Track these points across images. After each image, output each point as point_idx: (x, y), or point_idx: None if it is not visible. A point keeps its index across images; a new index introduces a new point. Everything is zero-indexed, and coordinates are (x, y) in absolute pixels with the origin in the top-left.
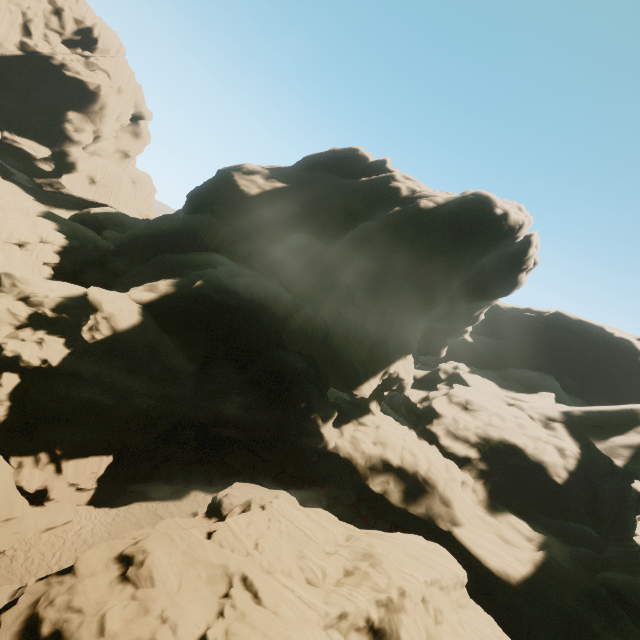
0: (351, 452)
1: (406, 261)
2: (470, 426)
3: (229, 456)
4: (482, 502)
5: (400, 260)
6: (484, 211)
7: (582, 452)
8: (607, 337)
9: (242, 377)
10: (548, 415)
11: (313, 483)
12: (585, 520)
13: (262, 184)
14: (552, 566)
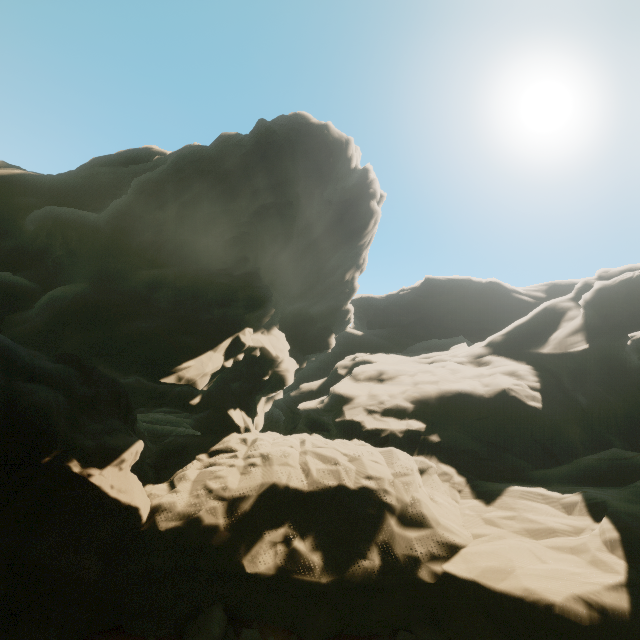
0: (187, 511)
1: (216, 185)
2: (395, 393)
3: None
4: (465, 492)
5: (208, 187)
6: (299, 123)
7: (534, 367)
8: (477, 286)
9: None
10: (473, 354)
11: None
12: (596, 448)
13: None
14: None
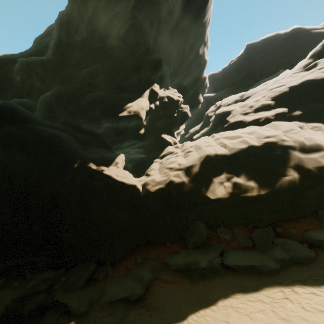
0: (163, 180)
1: None
2: (258, 100)
3: None
4: None
5: (97, 1)
6: None
7: None
8: (284, 36)
9: None
10: (301, 66)
11: (148, 250)
12: None
13: None
14: None
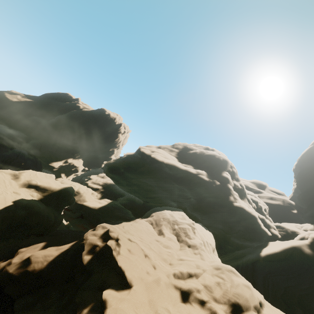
0: None
1: (75, 125)
2: (101, 180)
3: None
4: (98, 198)
5: (73, 125)
6: (102, 113)
7: None
8: None
9: None
10: None
11: None
12: None
13: (19, 98)
14: (110, 204)
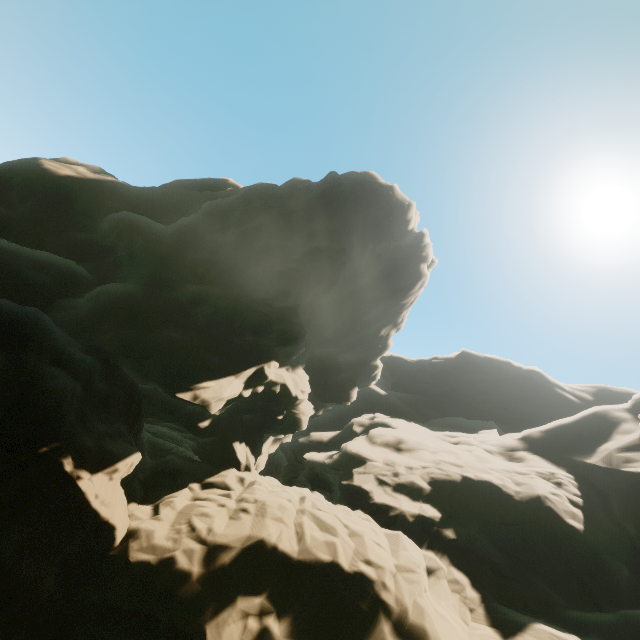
0: (163, 546)
1: (278, 221)
2: (412, 468)
3: None
4: (477, 613)
5: (269, 221)
6: (367, 180)
7: (576, 477)
8: (517, 372)
9: None
10: (505, 445)
11: None
12: None
13: (84, 172)
14: None
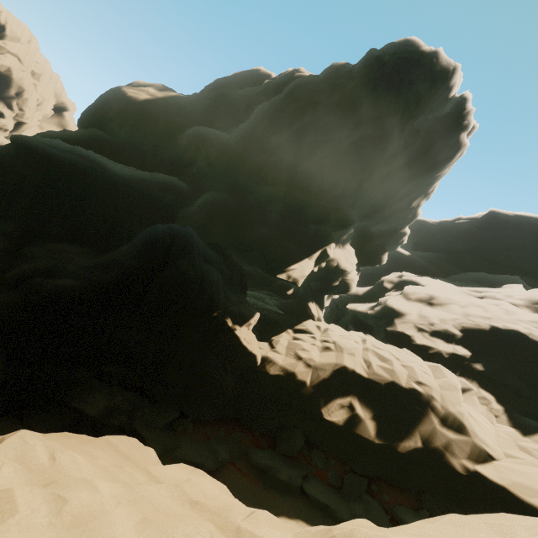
0: (286, 367)
1: (325, 116)
2: (445, 319)
3: (80, 397)
4: (501, 419)
5: (317, 117)
6: (408, 51)
7: None
8: None
9: (90, 260)
10: (532, 299)
11: (234, 428)
12: None
13: (154, 92)
14: None
